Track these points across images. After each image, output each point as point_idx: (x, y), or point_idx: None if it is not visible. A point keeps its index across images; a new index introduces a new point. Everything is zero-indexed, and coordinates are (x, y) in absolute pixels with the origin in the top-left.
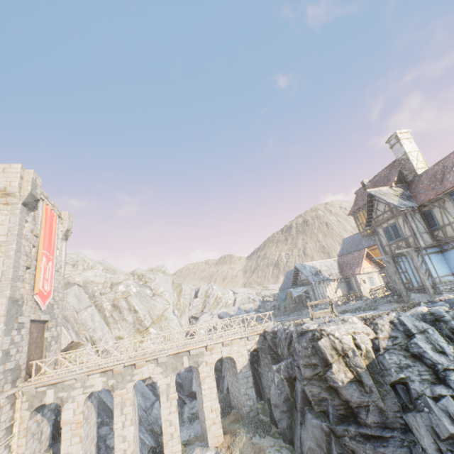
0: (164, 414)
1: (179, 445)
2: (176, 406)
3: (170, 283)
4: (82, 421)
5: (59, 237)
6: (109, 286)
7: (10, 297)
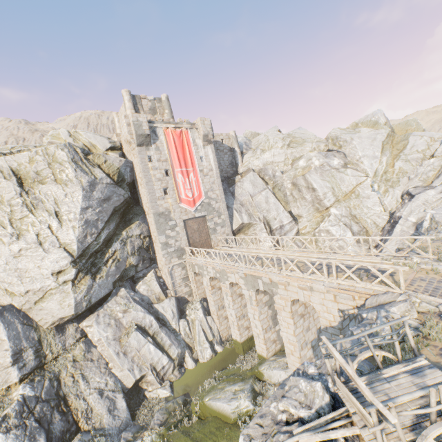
0: (250, 317)
1: (263, 345)
2: (258, 317)
3: (380, 140)
4: (211, 291)
5: (200, 146)
6: (290, 163)
7: (154, 213)
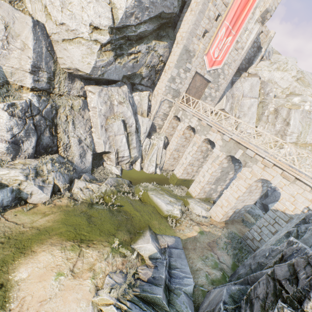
0: (204, 168)
1: (199, 189)
2: (212, 172)
3: None
4: (181, 135)
5: (254, 18)
6: (287, 93)
7: (185, 46)
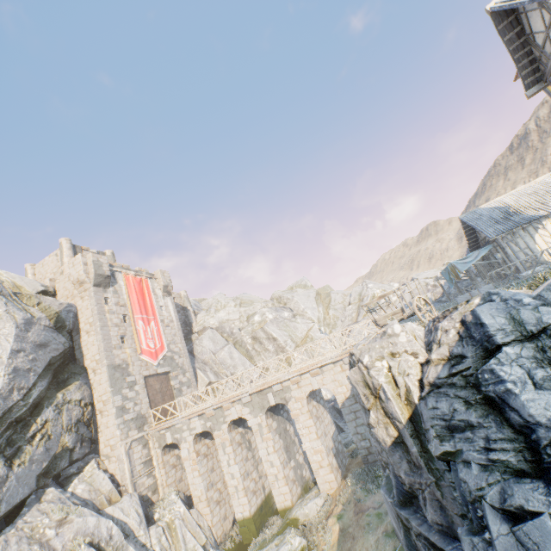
0: (263, 455)
1: (285, 486)
2: (273, 446)
3: (313, 297)
4: (196, 459)
5: (160, 296)
6: (246, 319)
7: (109, 365)
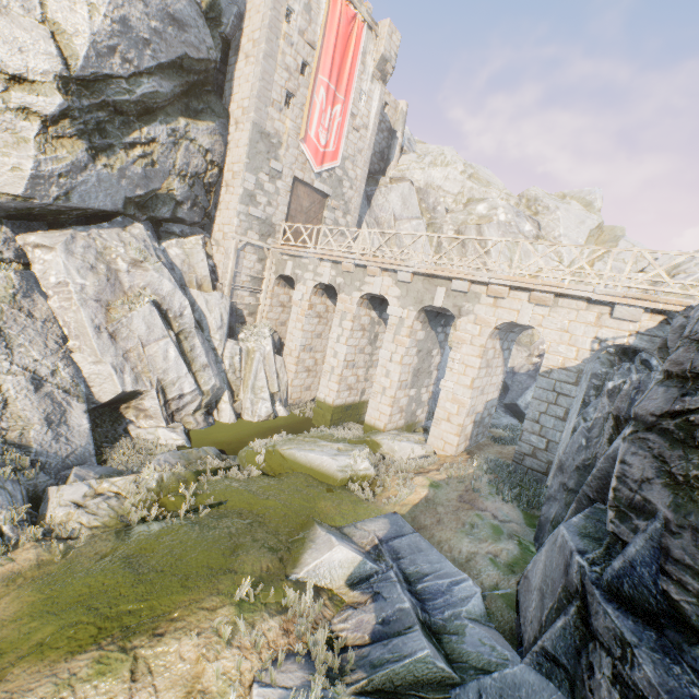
0: (383, 357)
1: (388, 407)
2: (402, 357)
3: (588, 227)
4: (306, 310)
5: (368, 72)
6: (464, 202)
7: (255, 124)
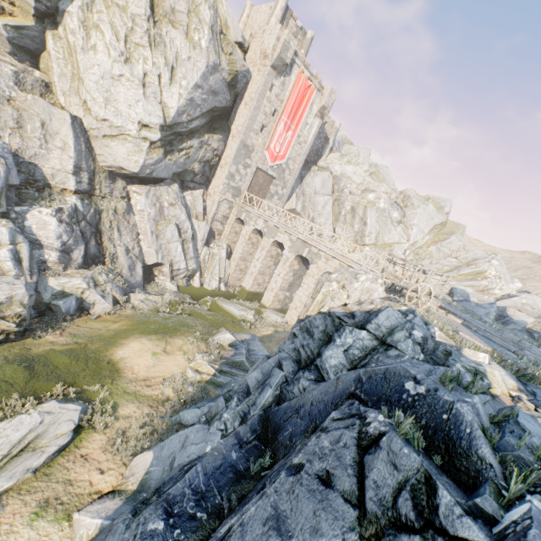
0: (276, 273)
1: (272, 298)
2: (284, 275)
3: (434, 223)
4: (247, 240)
5: (313, 113)
6: (362, 190)
7: (242, 141)
